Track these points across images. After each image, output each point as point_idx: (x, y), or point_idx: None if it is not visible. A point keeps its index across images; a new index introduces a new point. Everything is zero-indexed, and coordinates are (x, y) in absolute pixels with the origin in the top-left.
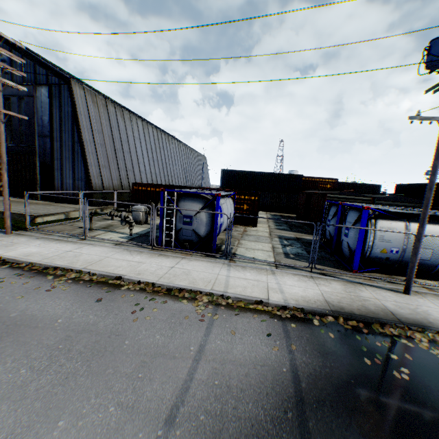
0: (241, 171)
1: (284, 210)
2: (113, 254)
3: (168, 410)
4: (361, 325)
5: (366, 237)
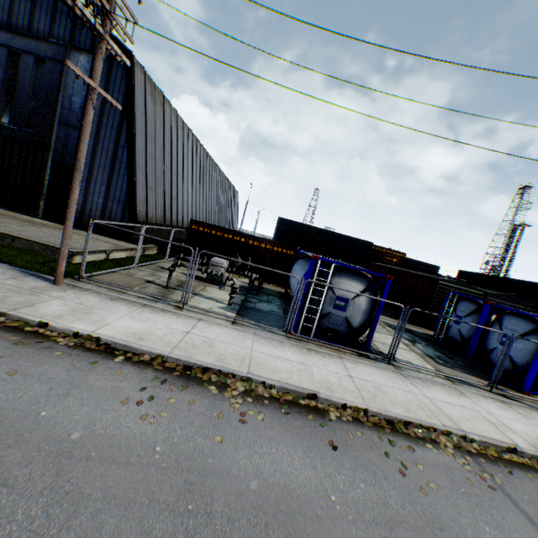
0: (302, 224)
1: None
2: (251, 343)
3: None
4: None
5: None
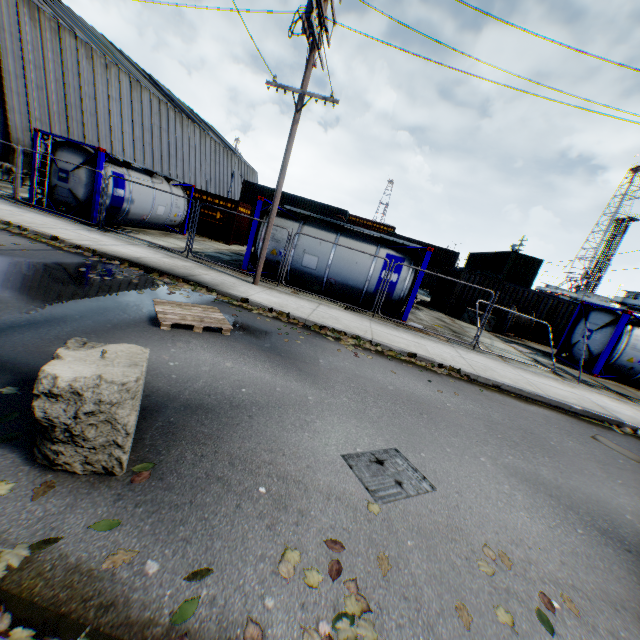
0: (269, 188)
1: None
2: None
3: None
4: (141, 271)
5: (258, 233)
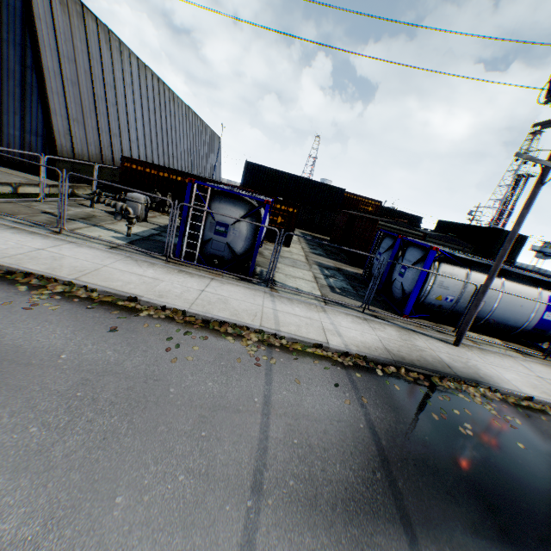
0: (271, 168)
1: (315, 230)
2: (113, 262)
3: (251, 476)
4: (421, 377)
5: (426, 281)
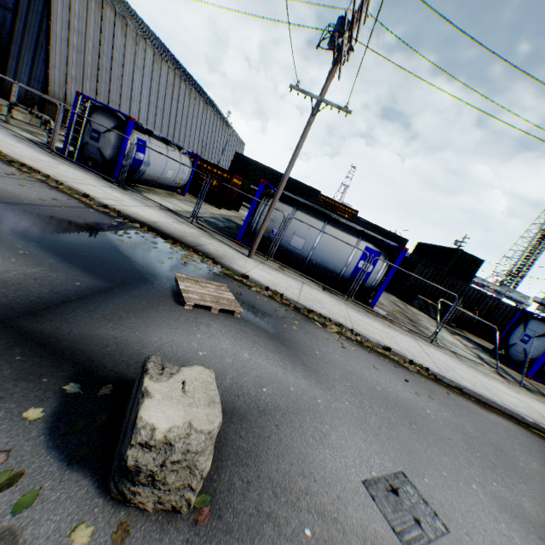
0: (256, 162)
1: None
2: None
3: None
4: (158, 237)
5: (256, 211)
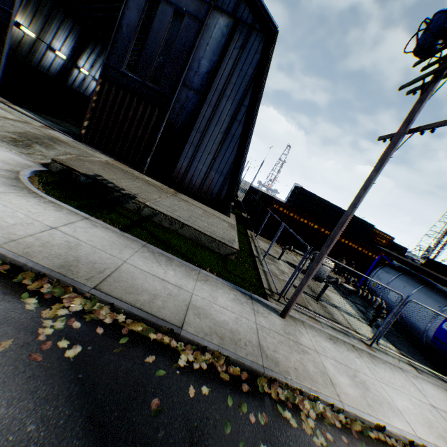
0: (319, 197)
1: None
2: None
3: None
4: None
5: None
